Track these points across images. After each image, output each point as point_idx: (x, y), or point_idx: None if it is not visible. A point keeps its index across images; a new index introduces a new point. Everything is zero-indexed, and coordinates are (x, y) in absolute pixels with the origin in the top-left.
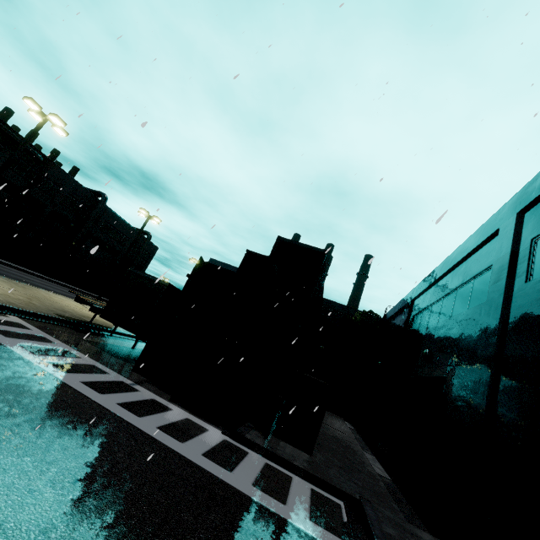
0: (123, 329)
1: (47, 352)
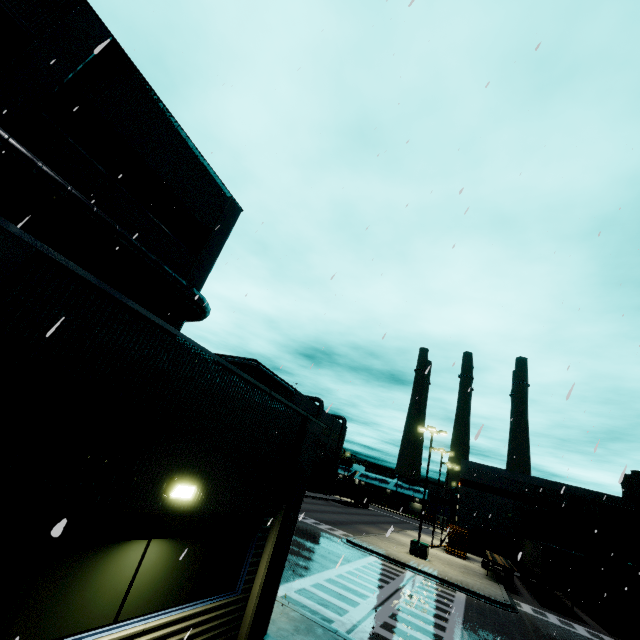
0: (480, 568)
1: (598, 637)
